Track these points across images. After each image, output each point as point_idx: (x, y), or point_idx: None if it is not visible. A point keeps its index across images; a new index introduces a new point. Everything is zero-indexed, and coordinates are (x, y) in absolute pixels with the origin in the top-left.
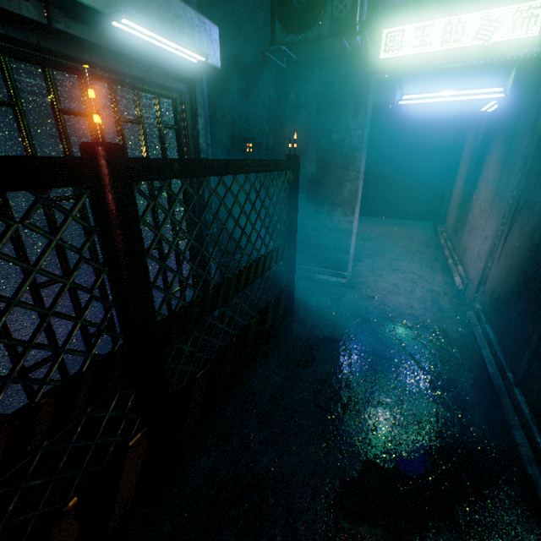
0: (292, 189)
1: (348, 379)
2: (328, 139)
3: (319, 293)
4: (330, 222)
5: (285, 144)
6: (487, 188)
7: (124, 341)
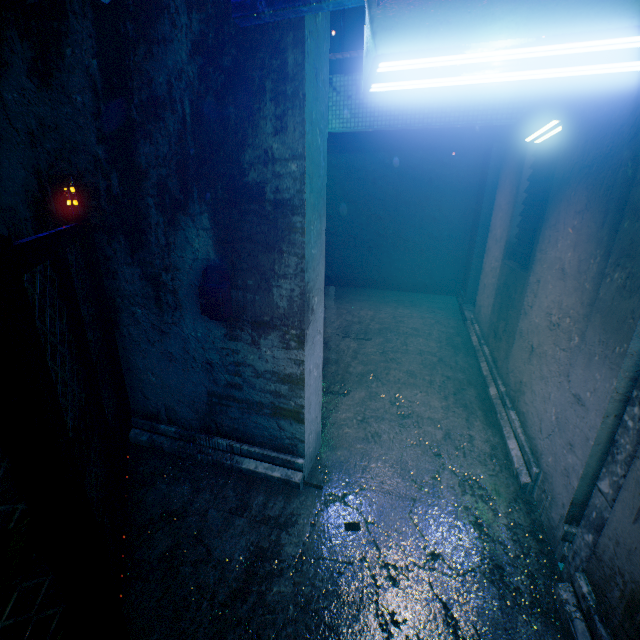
0: None
1: None
2: (230, 182)
3: (239, 522)
4: (259, 359)
5: (143, 191)
6: (562, 283)
7: None
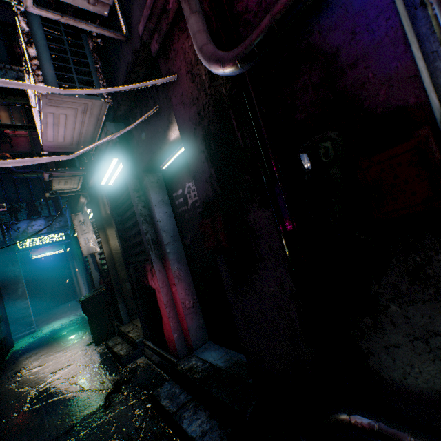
0: None
1: (52, 336)
2: (3, 276)
3: (24, 339)
4: (16, 307)
5: None
6: (79, 273)
7: None
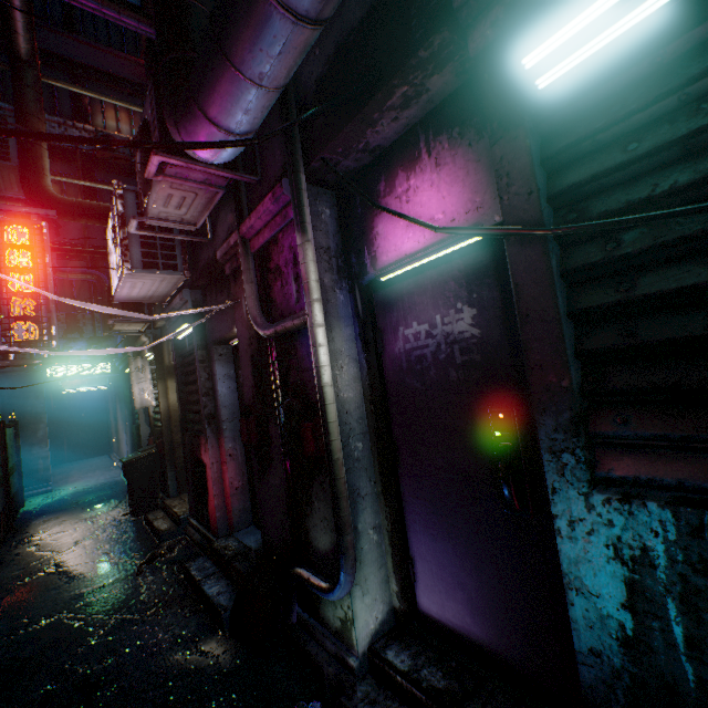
0: (17, 435)
1: (76, 500)
2: (21, 411)
3: (36, 498)
4: (32, 455)
5: None
6: (121, 419)
7: (3, 472)
